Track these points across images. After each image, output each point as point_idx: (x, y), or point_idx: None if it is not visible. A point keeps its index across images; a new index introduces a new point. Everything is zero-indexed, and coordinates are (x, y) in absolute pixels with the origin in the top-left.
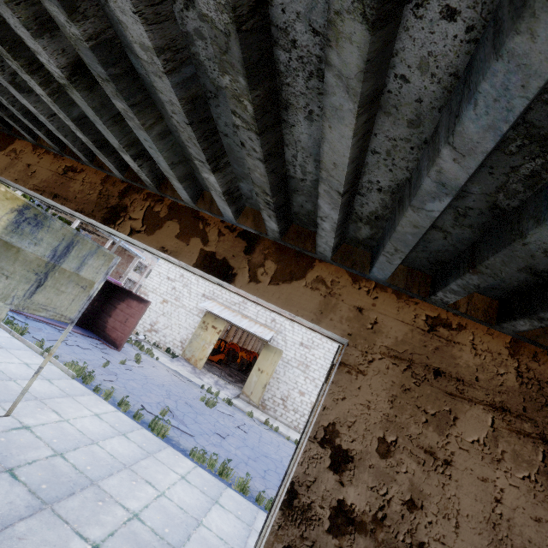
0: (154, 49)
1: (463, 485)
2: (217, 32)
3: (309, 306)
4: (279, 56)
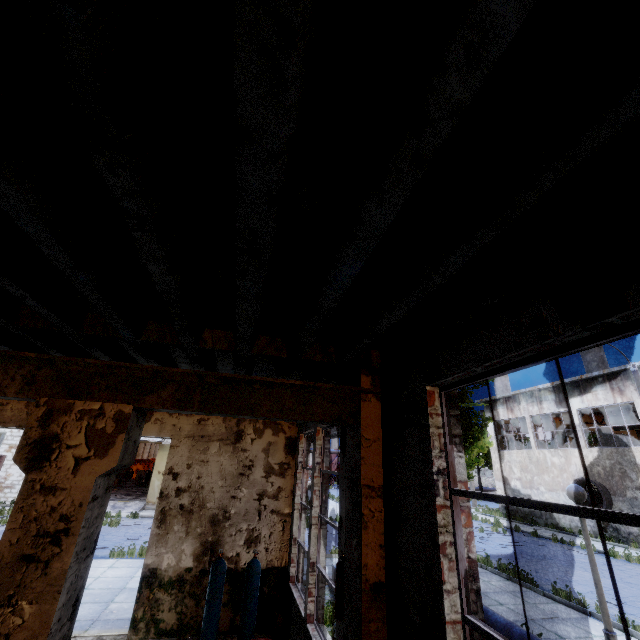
0: None
1: (213, 465)
2: None
3: (155, 430)
4: None
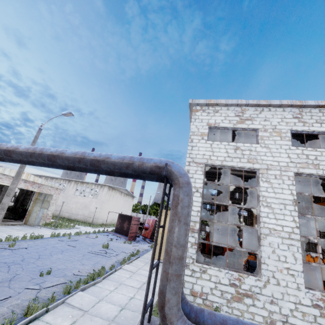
0: None
1: None
2: None
3: None
4: None
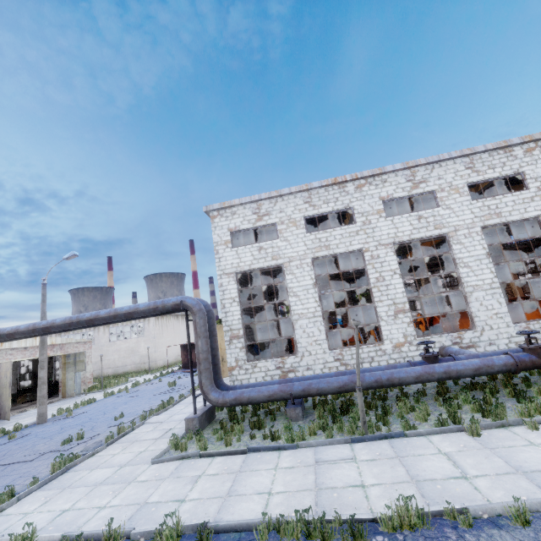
0: None
1: None
2: None
3: None
4: None
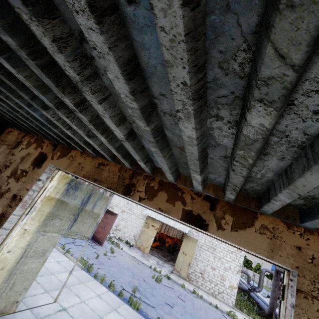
0: (196, 138)
1: None
2: (248, 139)
3: (262, 246)
4: (272, 139)
